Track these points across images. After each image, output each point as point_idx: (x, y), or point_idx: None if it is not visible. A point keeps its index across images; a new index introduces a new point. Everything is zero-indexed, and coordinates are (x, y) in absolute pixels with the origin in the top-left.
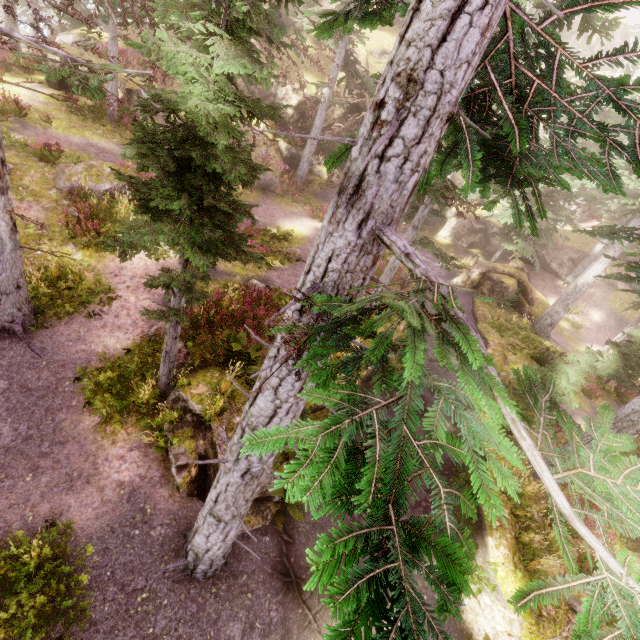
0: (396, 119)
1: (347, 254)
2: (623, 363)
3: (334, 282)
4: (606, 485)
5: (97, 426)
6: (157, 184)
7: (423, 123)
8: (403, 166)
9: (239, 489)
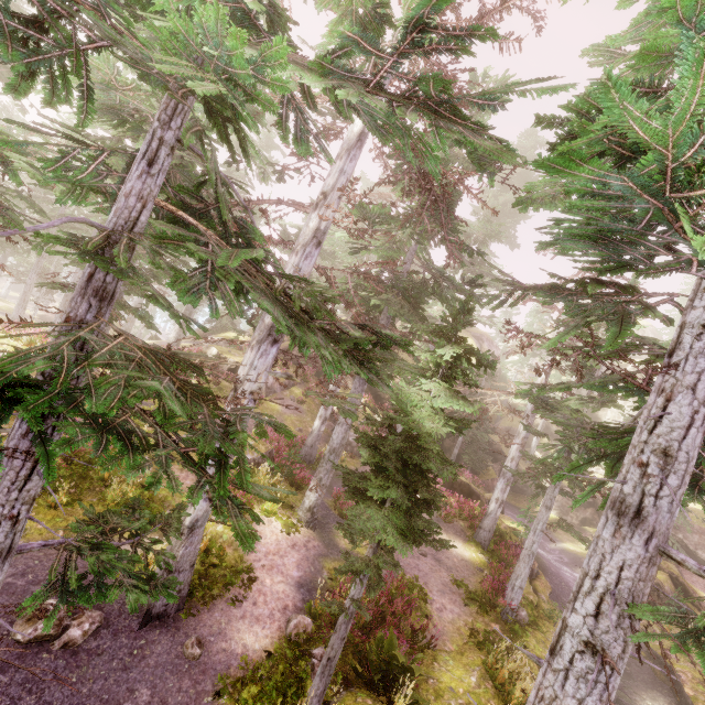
0: (661, 474)
1: (638, 564)
2: None
3: (629, 589)
4: None
5: None
6: (371, 475)
7: (681, 478)
8: (672, 502)
9: None
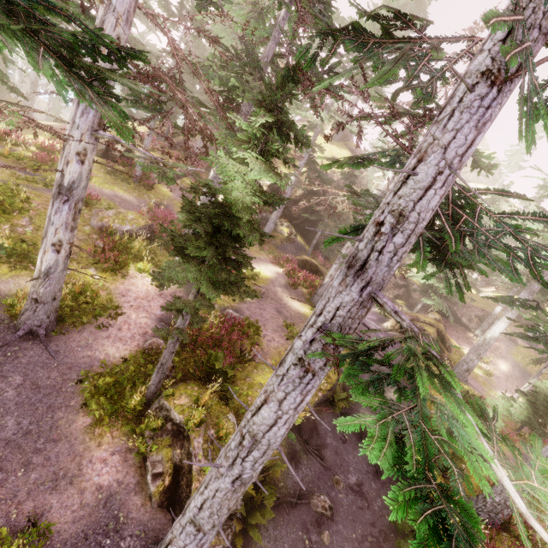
0: (391, 233)
1: (351, 306)
2: (533, 411)
3: (339, 324)
4: (546, 497)
5: (88, 427)
6: (192, 238)
7: (406, 237)
8: (393, 258)
9: (227, 495)
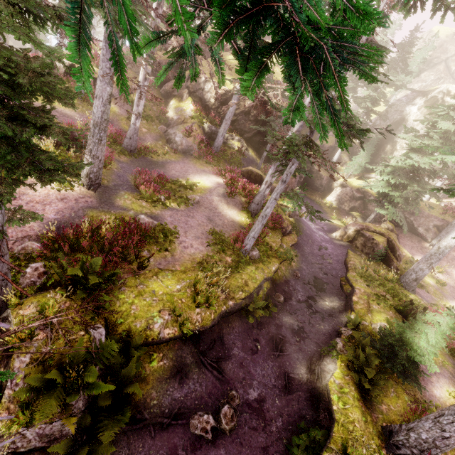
0: None
1: None
2: None
3: None
4: None
5: None
6: None
7: None
8: None
9: None
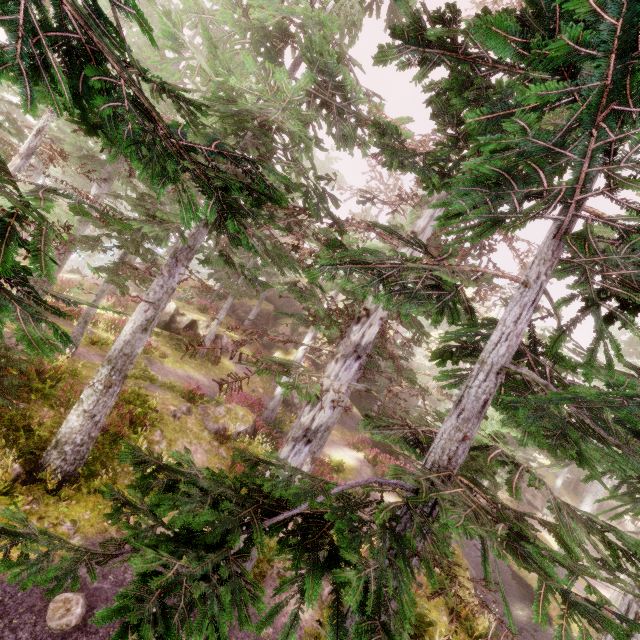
0: None
1: None
2: None
3: None
4: None
5: None
6: None
7: None
8: None
9: None
